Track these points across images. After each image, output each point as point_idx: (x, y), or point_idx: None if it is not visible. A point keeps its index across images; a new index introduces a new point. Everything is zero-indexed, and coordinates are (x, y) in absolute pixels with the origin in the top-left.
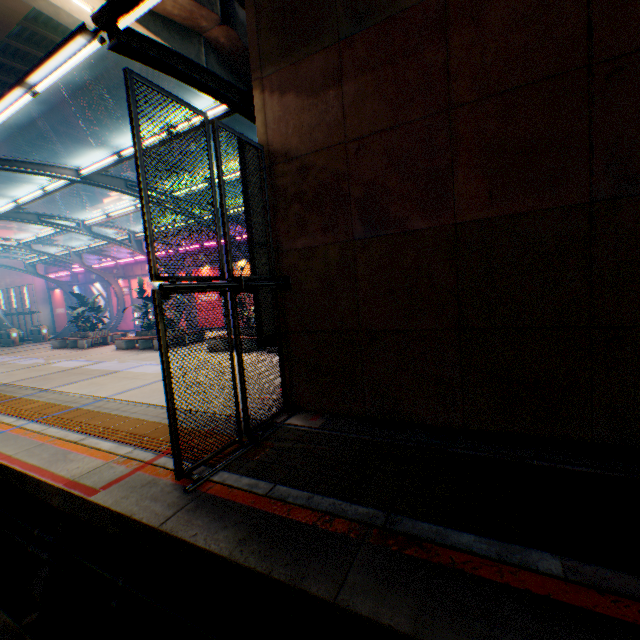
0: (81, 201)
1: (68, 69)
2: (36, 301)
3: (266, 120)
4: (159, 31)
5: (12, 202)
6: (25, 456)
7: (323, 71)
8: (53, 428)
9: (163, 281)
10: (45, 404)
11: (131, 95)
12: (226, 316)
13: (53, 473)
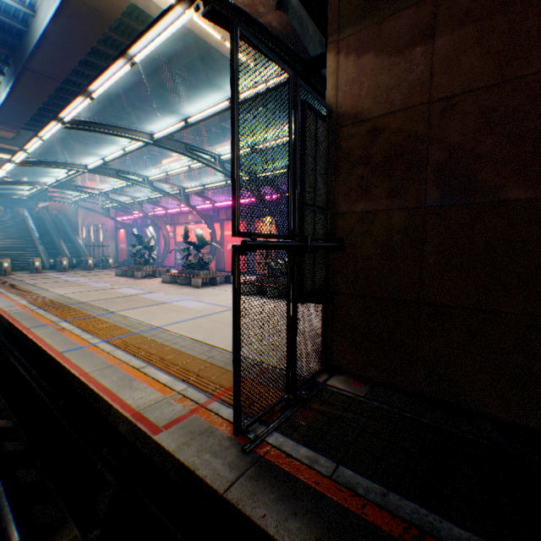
0: (144, 162)
1: (163, 39)
2: (107, 237)
3: (337, 82)
4: None
5: (100, 159)
6: (99, 376)
7: (411, 27)
8: (119, 351)
9: (243, 237)
10: (112, 325)
11: (234, 46)
12: (288, 274)
13: (121, 399)
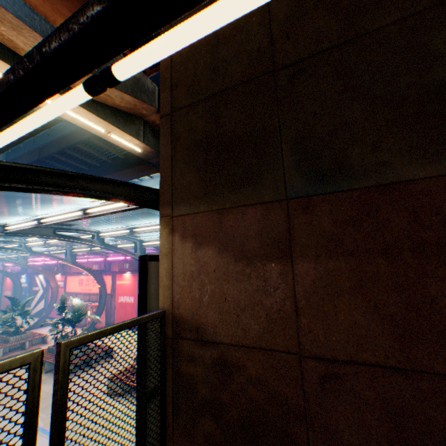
0: (48, 206)
1: None
2: None
3: (173, 269)
4: (107, 116)
5: None
6: None
7: (260, 230)
8: None
9: None
10: None
11: None
12: None
13: None
